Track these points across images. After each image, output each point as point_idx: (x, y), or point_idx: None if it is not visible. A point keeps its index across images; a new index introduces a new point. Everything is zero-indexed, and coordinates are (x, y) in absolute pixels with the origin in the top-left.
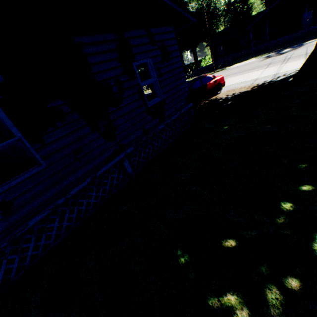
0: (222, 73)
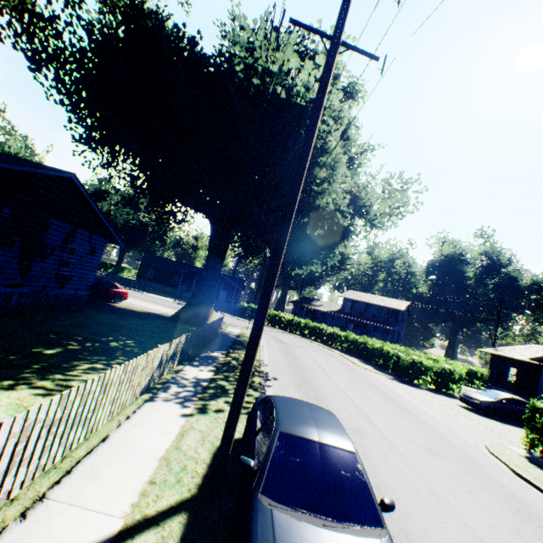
0: (136, 293)
